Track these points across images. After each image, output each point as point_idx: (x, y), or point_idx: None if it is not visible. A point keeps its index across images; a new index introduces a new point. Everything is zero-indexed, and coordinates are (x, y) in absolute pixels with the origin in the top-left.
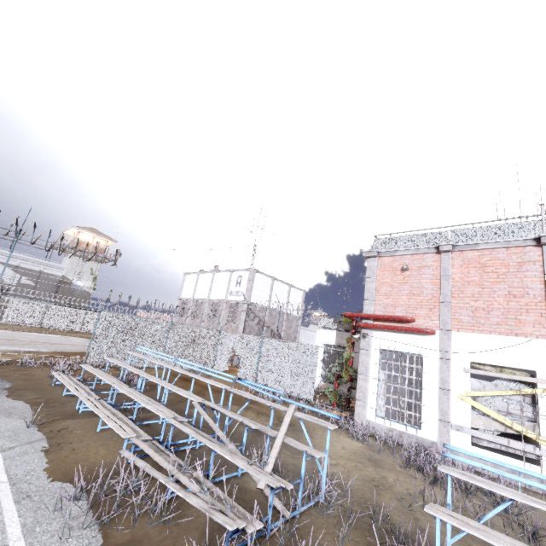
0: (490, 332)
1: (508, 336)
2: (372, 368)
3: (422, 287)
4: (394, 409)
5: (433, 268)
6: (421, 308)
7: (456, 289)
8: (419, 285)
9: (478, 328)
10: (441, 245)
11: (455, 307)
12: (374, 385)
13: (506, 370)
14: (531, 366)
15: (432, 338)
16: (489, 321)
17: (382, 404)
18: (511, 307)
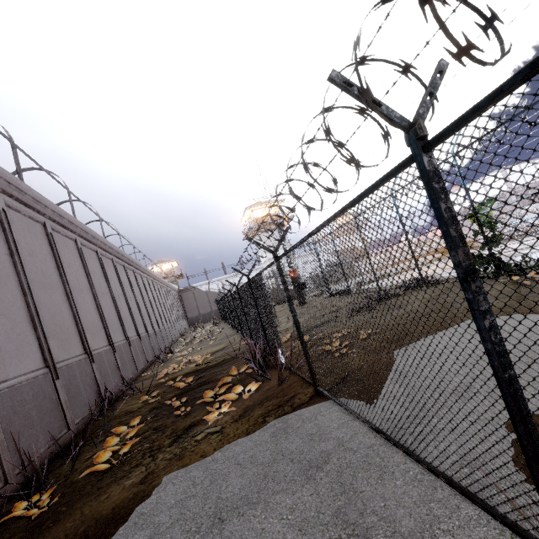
0: None
1: None
2: None
3: None
4: None
5: None
6: None
7: None
8: None
9: None
10: None
11: None
12: None
13: None
14: None
15: None
16: None
17: None
18: None
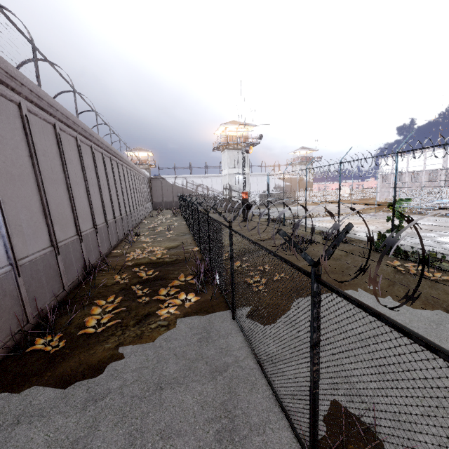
0: None
1: None
2: None
3: None
4: None
5: None
6: None
7: None
8: None
9: None
10: None
11: None
12: None
13: None
14: None
15: None
16: None
17: None
18: None
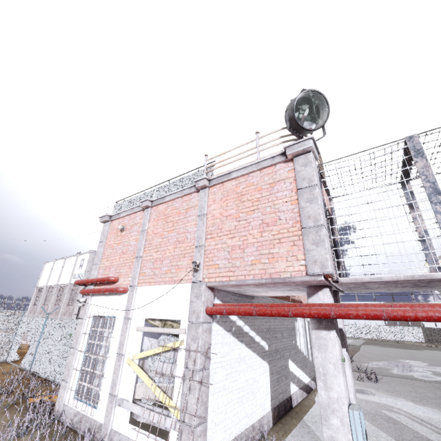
0: (160, 282)
1: (170, 284)
2: (82, 338)
3: (129, 245)
4: (88, 385)
5: (139, 225)
6: (125, 266)
7: (148, 242)
8: (128, 243)
9: (153, 280)
10: (142, 202)
11: (144, 261)
12: (79, 358)
13: (167, 323)
14: (178, 315)
15: (125, 296)
16: (161, 271)
17: (81, 382)
18: (176, 254)
